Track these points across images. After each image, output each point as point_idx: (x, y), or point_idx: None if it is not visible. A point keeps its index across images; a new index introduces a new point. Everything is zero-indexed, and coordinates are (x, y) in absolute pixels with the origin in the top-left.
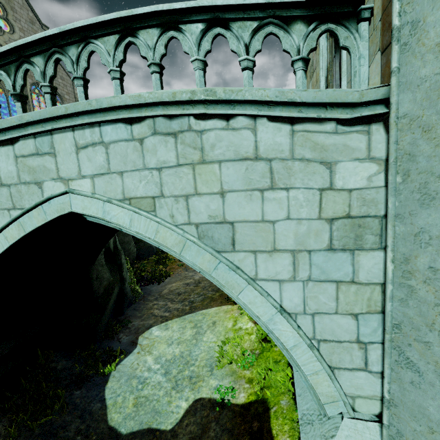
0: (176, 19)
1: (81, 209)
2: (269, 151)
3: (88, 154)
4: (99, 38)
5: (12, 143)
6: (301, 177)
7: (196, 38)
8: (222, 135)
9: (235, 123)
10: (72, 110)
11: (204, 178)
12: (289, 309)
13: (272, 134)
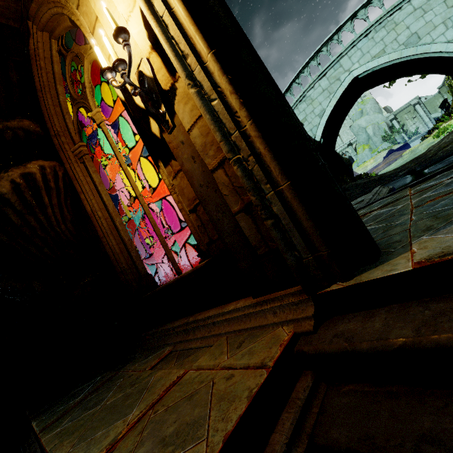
0: (369, 2)
1: (357, 74)
2: (418, 5)
3: (354, 56)
4: (344, 26)
5: (324, 75)
6: (434, 2)
7: (378, 1)
8: (400, 14)
9: (403, 8)
10: (347, 46)
11: (399, 29)
12: (451, 40)
13: (417, 0)
